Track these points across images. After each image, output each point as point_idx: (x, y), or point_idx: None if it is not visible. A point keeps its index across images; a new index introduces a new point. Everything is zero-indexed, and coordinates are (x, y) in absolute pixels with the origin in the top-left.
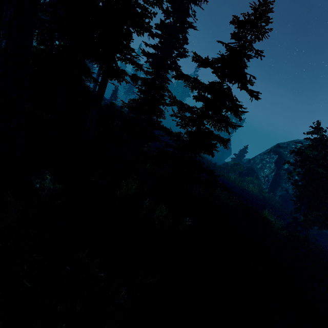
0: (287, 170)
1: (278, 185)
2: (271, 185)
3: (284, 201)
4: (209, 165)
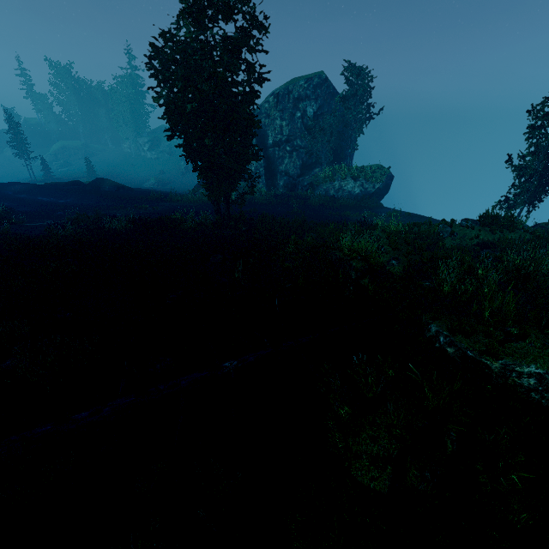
0: (274, 146)
1: (274, 173)
2: (269, 178)
3: (291, 190)
4: (162, 197)
